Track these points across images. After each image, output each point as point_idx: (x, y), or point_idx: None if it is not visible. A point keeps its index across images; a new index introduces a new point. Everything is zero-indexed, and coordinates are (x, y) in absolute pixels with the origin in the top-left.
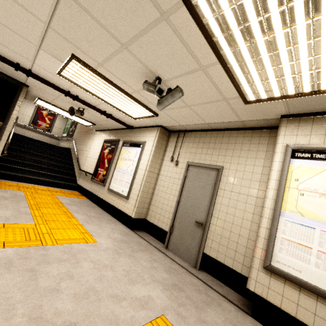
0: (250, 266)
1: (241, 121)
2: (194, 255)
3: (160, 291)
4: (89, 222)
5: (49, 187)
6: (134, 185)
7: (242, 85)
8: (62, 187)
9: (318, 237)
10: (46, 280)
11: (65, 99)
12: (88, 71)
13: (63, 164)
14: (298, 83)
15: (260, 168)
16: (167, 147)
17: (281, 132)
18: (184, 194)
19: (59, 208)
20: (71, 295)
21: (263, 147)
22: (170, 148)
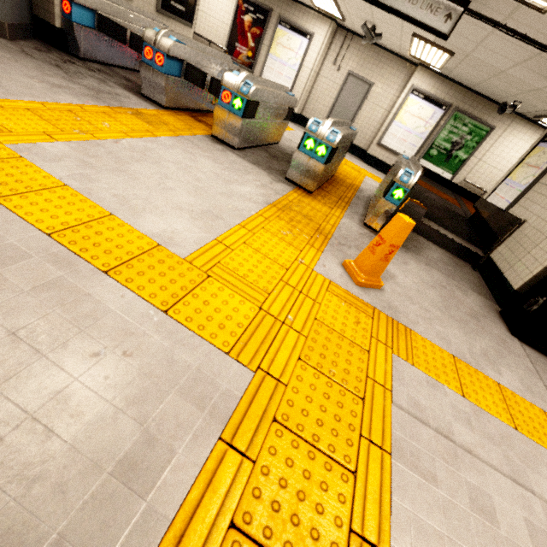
0: (371, 144)
1: (400, 53)
2: None
3: None
4: None
5: None
6: (297, 83)
7: (412, 52)
8: None
9: (401, 132)
10: None
11: None
12: None
13: None
14: (431, 63)
15: (394, 91)
16: (332, 45)
17: (414, 75)
18: (340, 99)
19: None
20: None
21: (402, 77)
22: (335, 48)
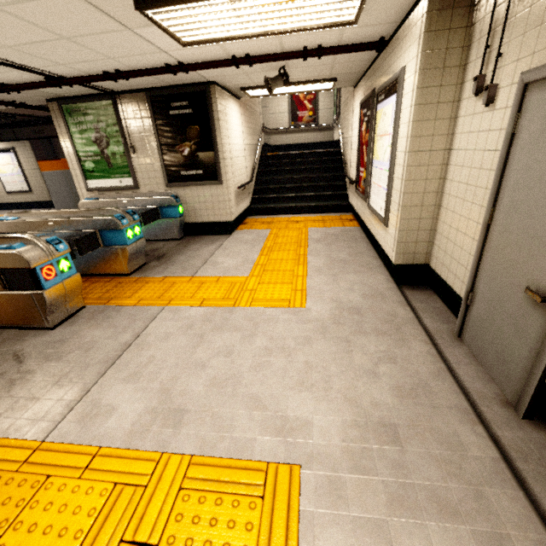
0: None
1: None
2: (517, 379)
3: (340, 424)
4: (322, 272)
5: (309, 215)
6: (392, 194)
7: None
8: (328, 210)
9: None
10: (203, 351)
11: (252, 70)
12: (176, 8)
13: (330, 173)
14: None
15: None
16: (471, 47)
17: None
18: (503, 199)
19: (297, 249)
20: (210, 377)
21: None
22: (478, 48)
